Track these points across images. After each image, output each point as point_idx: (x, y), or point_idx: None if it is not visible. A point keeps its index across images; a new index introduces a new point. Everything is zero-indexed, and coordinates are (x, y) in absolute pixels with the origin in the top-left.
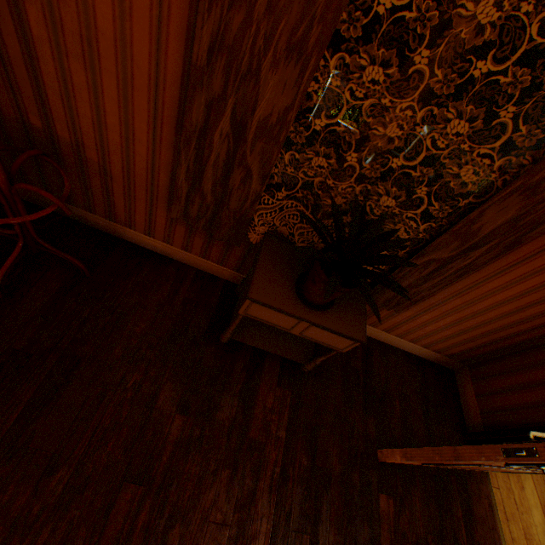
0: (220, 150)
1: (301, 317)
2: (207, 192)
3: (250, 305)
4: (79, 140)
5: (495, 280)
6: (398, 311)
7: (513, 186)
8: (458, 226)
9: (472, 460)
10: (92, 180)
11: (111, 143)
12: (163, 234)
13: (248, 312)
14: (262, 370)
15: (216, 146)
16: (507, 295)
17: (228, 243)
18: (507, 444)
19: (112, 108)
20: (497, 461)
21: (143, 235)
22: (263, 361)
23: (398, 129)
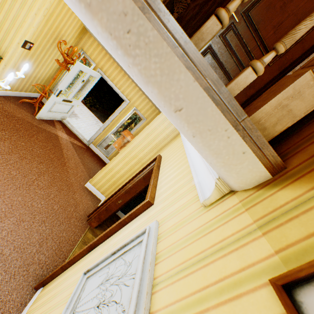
0: None
1: None
2: None
3: None
4: None
5: None
6: None
7: None
8: None
9: None
10: None
11: None
12: None
13: None
14: None
15: None
16: None
17: None
18: None
19: None
20: None
21: None
22: None
23: None
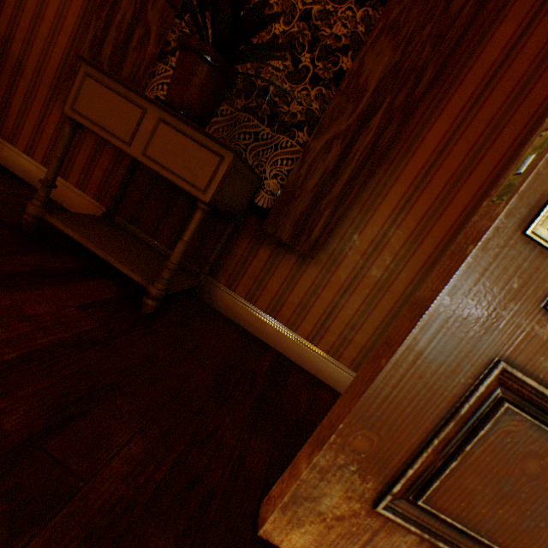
0: (127, 11)
1: (145, 95)
2: (105, 59)
3: (83, 84)
4: (13, 35)
5: (420, 199)
6: (314, 255)
7: (378, 29)
8: (346, 84)
9: (452, 275)
10: (2, 79)
11: (40, 36)
12: (46, 151)
13: (77, 105)
14: (66, 284)
15: (125, 6)
16: (445, 229)
17: (115, 160)
18: (499, 183)
19: (56, 4)
20: (509, 249)
21: (22, 154)
22: (79, 280)
23: (281, 24)
